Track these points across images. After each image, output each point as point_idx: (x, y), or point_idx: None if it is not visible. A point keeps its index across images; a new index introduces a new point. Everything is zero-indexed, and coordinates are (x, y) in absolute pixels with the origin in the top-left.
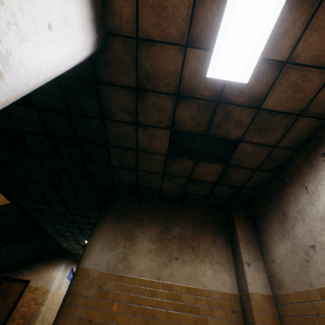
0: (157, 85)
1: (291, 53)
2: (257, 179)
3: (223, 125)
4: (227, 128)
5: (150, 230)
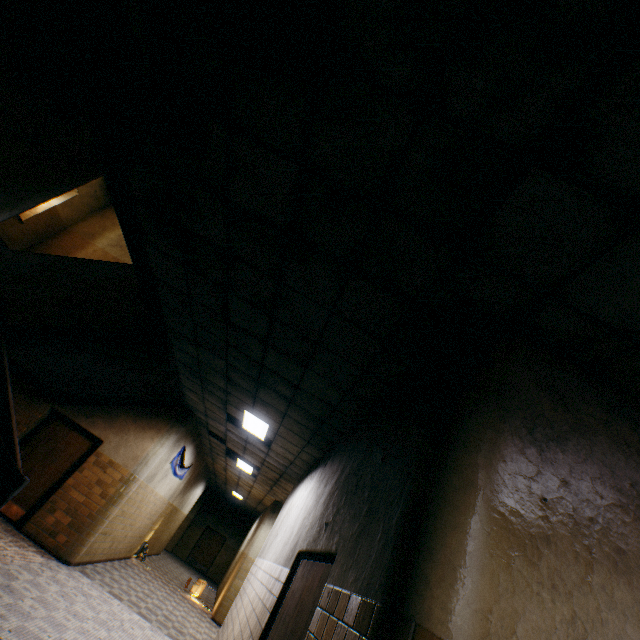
0: None
1: None
2: None
3: None
4: None
5: None
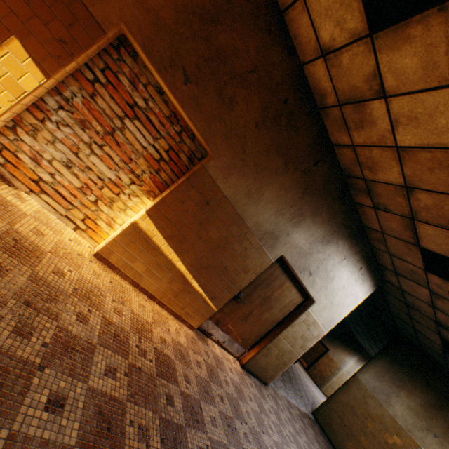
0: (418, 309)
1: None
2: None
3: None
4: None
5: (419, 394)
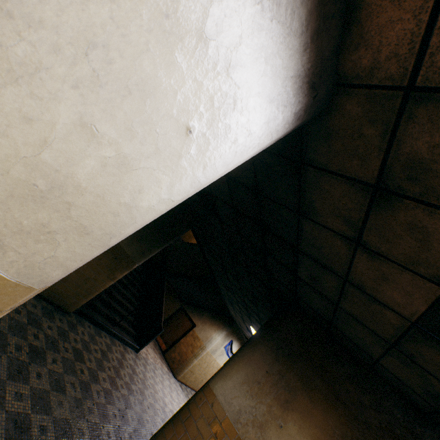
0: (436, 190)
1: None
2: None
3: None
4: None
5: (322, 418)
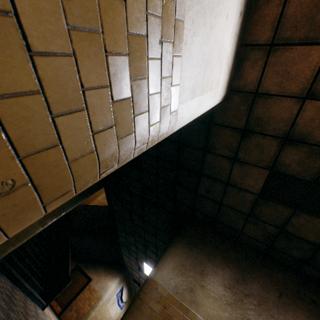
0: (265, 128)
1: None
2: None
3: None
4: None
5: (223, 273)
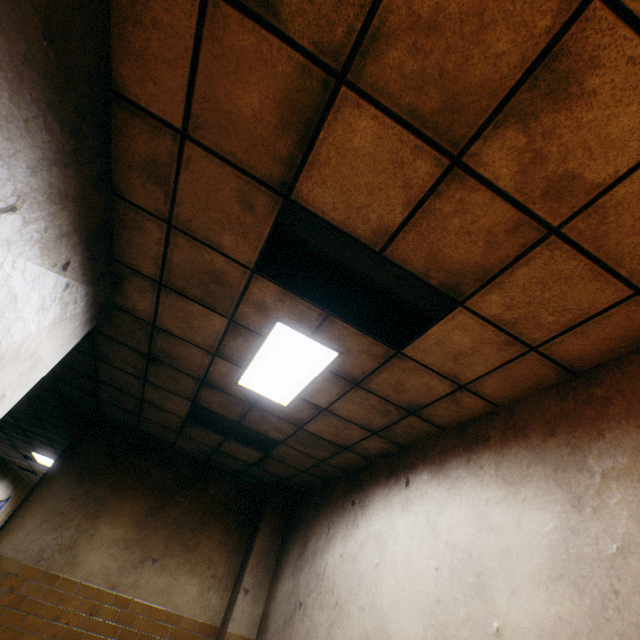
0: (177, 363)
1: (330, 405)
2: (305, 479)
3: (261, 423)
4: (266, 427)
5: (132, 507)
